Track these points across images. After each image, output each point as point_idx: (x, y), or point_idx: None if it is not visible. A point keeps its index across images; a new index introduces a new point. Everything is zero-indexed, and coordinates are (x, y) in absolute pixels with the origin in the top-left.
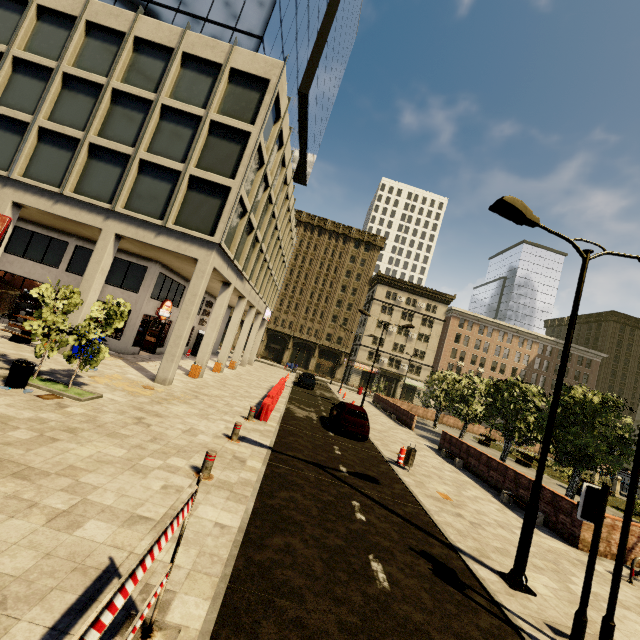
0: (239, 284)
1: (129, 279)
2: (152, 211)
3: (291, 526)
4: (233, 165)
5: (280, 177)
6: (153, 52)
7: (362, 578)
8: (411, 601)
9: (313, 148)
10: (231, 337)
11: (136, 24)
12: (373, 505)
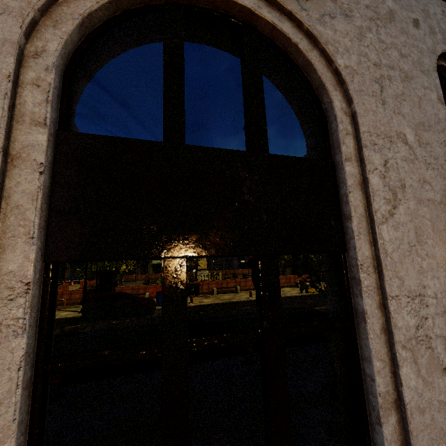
0: None
1: None
2: None
3: None
4: None
5: None
6: None
7: None
8: None
9: None
10: None
11: None
12: None
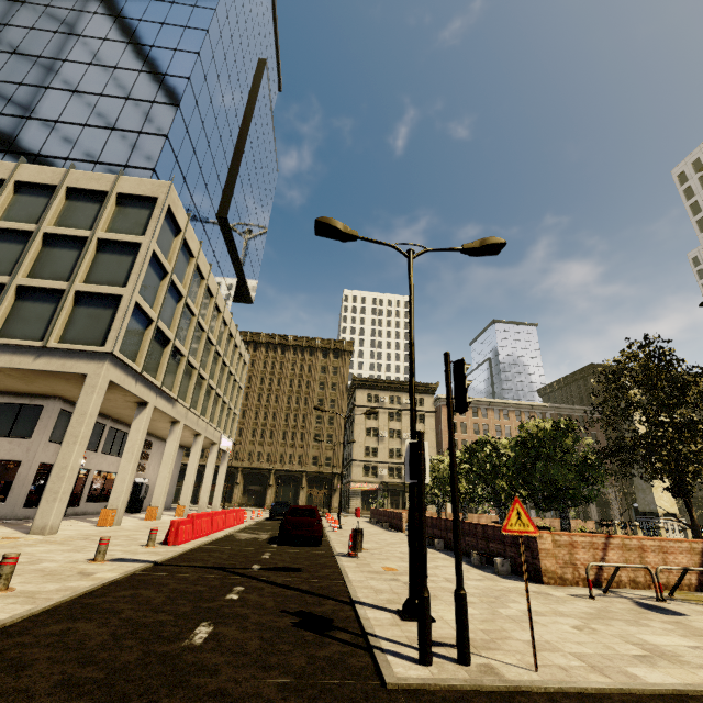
0: (163, 404)
1: (20, 424)
2: (32, 334)
3: (98, 614)
4: (125, 275)
5: (201, 289)
6: (36, 192)
7: (163, 641)
8: (224, 649)
9: (251, 267)
10: (166, 472)
11: (17, 171)
12: (266, 587)
